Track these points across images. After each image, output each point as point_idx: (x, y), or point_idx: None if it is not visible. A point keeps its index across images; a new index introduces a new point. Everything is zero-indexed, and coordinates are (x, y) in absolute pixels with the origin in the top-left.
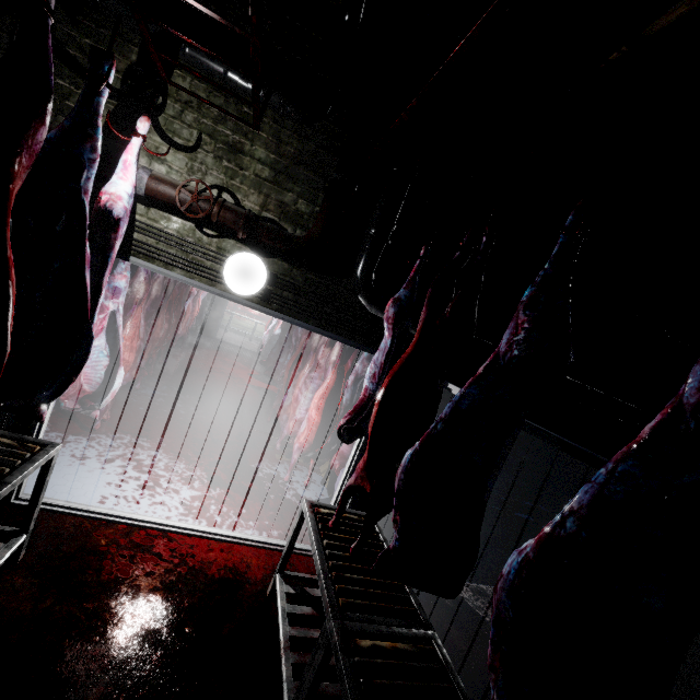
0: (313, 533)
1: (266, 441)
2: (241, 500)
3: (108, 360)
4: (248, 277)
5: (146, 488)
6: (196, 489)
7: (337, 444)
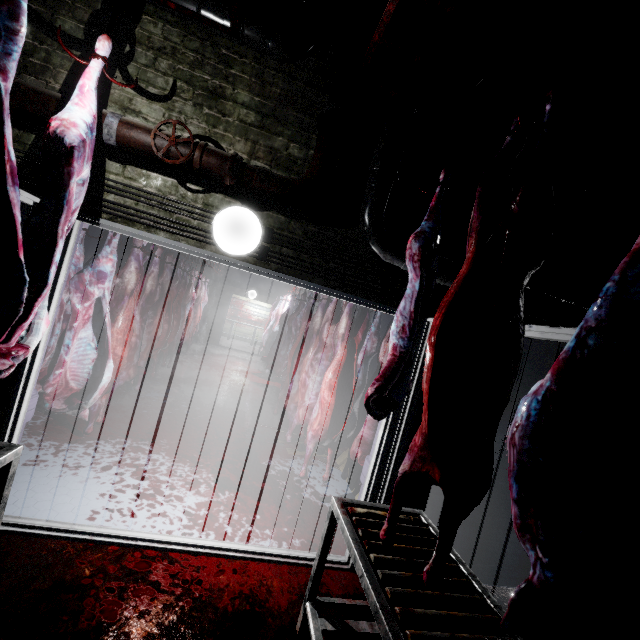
0: (353, 544)
1: (275, 436)
2: (253, 504)
3: (100, 354)
4: (241, 232)
5: (144, 497)
6: (202, 494)
7: (355, 430)
